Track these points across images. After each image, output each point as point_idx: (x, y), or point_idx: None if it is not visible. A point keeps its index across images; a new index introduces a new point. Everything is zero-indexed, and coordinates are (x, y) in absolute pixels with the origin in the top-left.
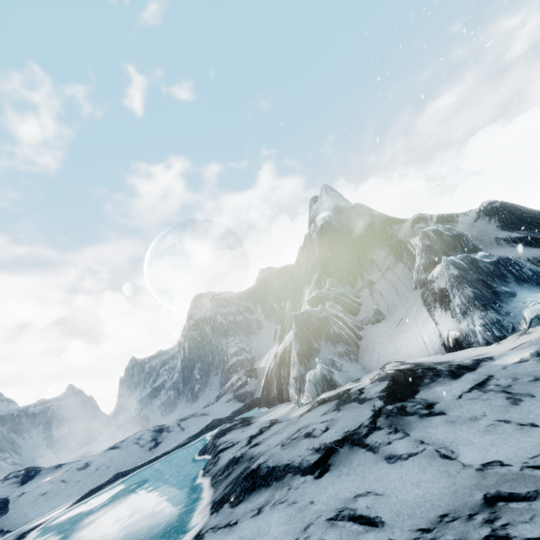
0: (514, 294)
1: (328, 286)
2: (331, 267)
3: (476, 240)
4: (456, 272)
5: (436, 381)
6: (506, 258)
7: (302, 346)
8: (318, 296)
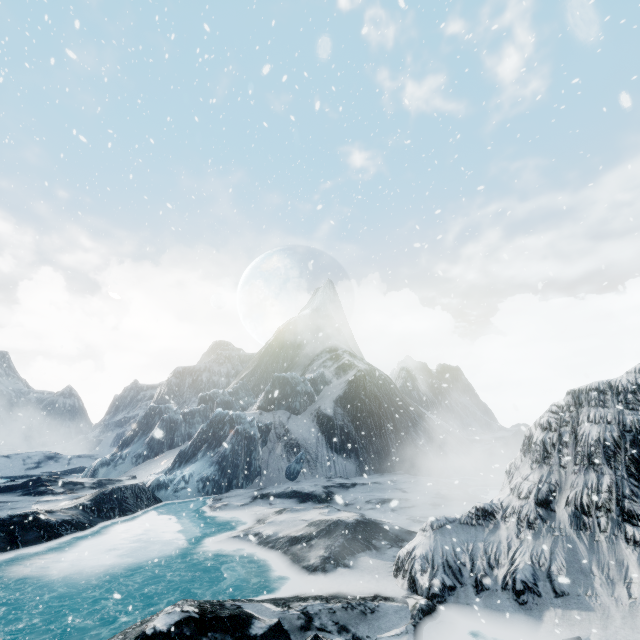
0: (195, 462)
1: (232, 389)
2: (259, 370)
3: (306, 402)
4: (203, 425)
5: (17, 493)
6: (235, 431)
7: (130, 435)
8: (209, 395)
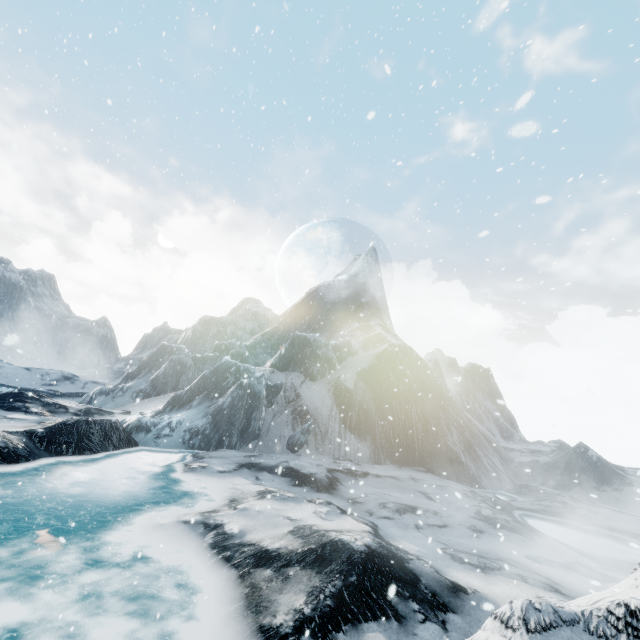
0: (188, 409)
1: (250, 343)
2: (281, 329)
3: (325, 369)
4: (205, 371)
5: None
6: (238, 384)
7: (136, 369)
8: (225, 345)
